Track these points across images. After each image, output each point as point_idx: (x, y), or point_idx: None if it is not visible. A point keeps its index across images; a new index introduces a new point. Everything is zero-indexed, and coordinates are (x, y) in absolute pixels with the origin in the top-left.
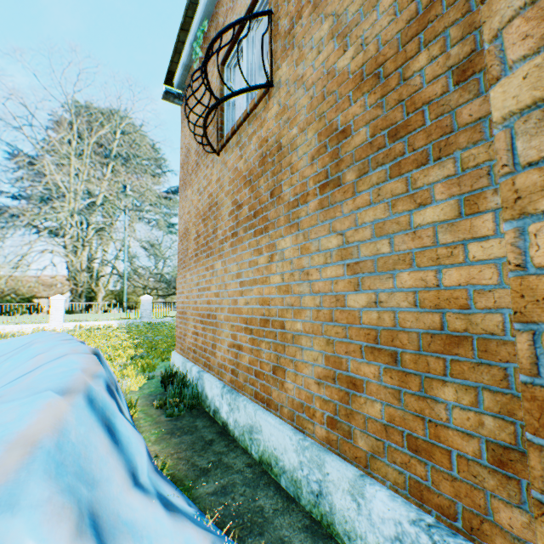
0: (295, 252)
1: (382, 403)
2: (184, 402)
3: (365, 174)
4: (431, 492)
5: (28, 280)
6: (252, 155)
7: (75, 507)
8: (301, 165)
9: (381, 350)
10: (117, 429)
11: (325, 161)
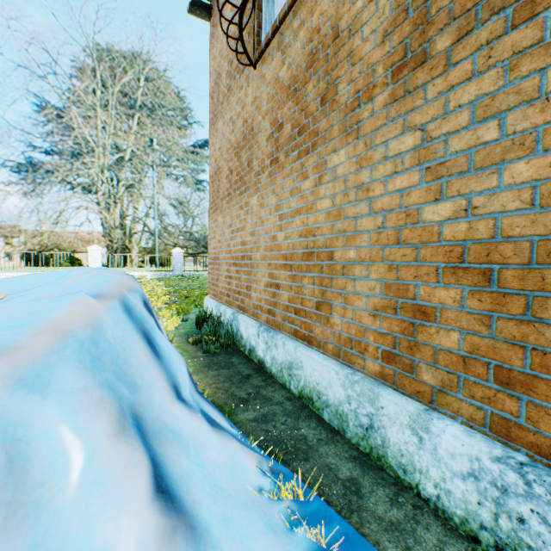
0: (351, 166)
1: (460, 332)
2: (219, 341)
3: (467, 35)
4: (523, 430)
5: (67, 234)
6: (297, 56)
7: (115, 403)
8: (366, 49)
9: (468, 269)
10: (157, 343)
11: (403, 32)
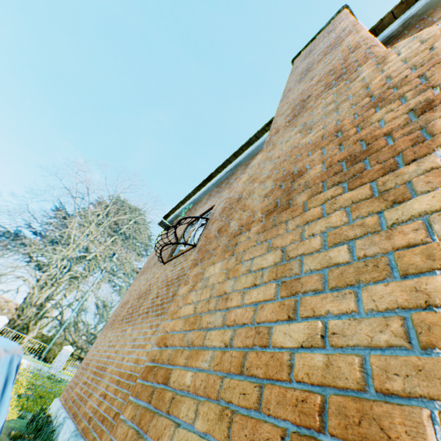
0: None
1: None
2: None
3: None
4: None
5: None
6: (176, 271)
7: None
8: None
9: None
10: (7, 388)
11: None
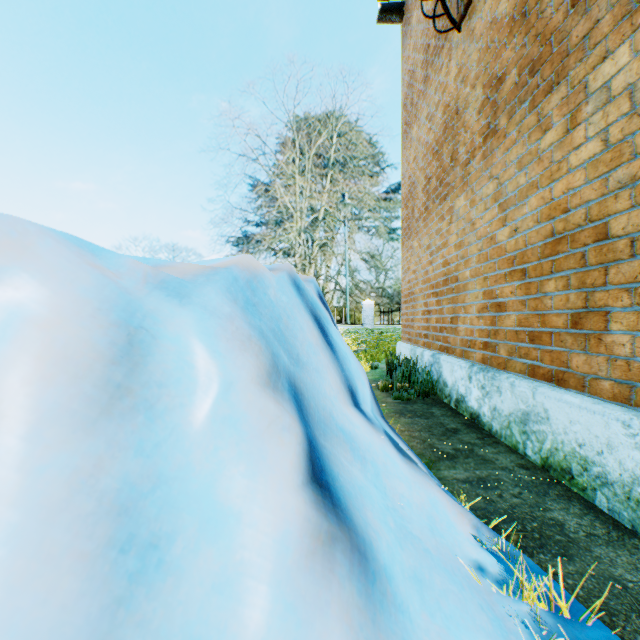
0: None
1: None
2: (413, 388)
3: None
4: None
5: None
6: None
7: (266, 352)
8: None
9: None
10: (330, 335)
11: None
